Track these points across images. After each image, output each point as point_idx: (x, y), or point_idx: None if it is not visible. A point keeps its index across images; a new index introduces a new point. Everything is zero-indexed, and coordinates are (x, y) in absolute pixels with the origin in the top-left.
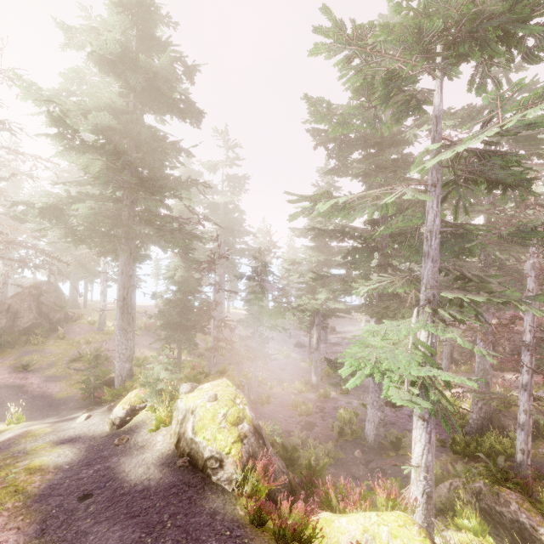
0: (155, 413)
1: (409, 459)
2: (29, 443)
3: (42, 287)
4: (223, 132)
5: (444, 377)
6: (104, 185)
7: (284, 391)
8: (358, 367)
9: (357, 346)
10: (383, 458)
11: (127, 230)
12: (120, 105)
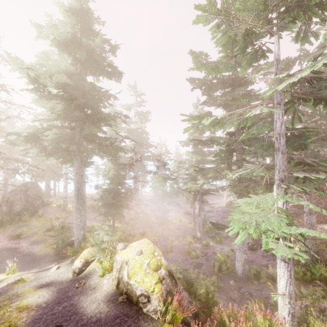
0: (102, 264)
1: (266, 285)
2: (20, 288)
3: (28, 185)
4: (134, 86)
5: (312, 234)
6: (64, 119)
7: (180, 243)
8: (242, 228)
9: (236, 213)
10: (249, 285)
11: (78, 147)
12: (72, 70)
